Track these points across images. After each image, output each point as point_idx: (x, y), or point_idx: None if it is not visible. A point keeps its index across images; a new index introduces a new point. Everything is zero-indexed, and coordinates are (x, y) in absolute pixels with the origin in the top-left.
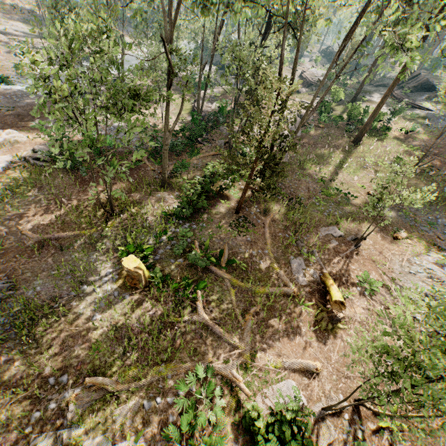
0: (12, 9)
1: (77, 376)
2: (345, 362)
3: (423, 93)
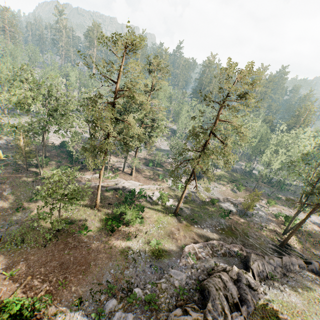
0: None
1: None
2: None
3: (241, 267)
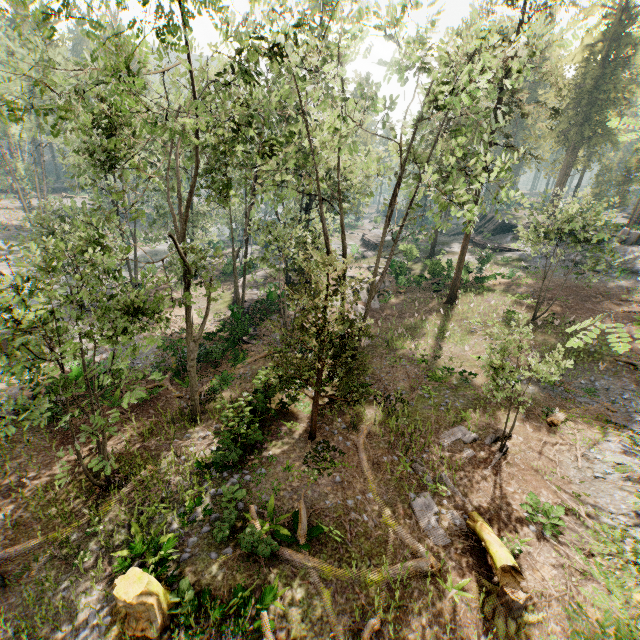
0: None
1: None
2: None
3: (506, 234)
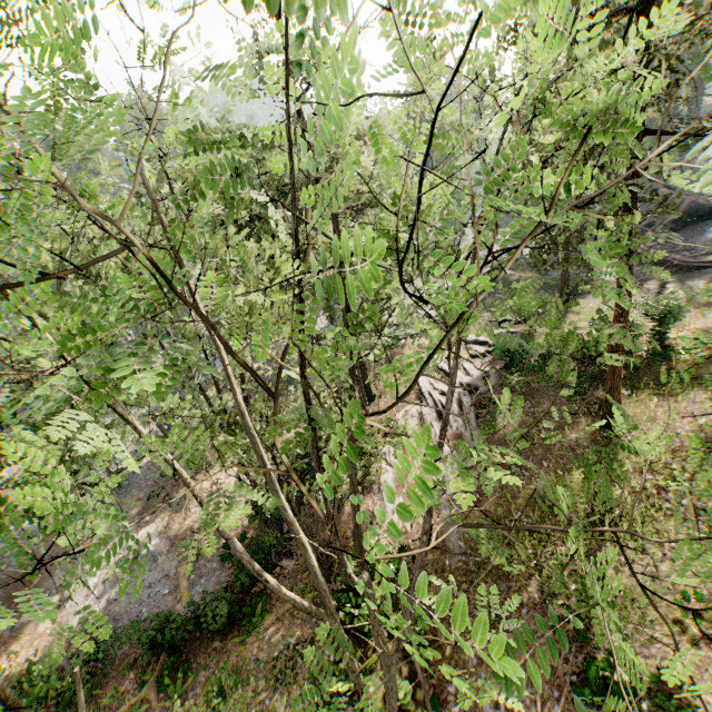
0: None
1: None
2: None
3: (701, 224)
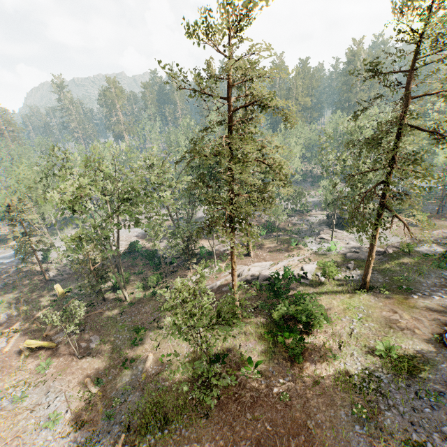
0: None
1: (29, 302)
2: (5, 363)
3: None
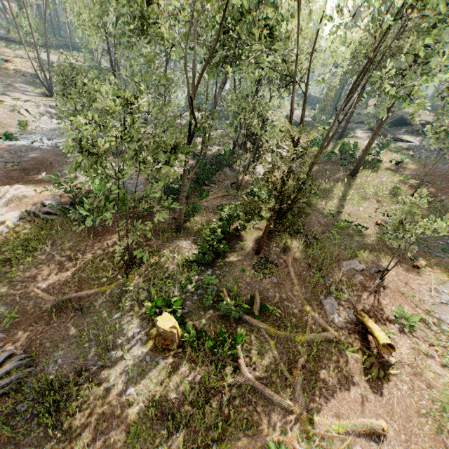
0: (15, 73)
1: None
2: (409, 415)
3: (400, 127)
